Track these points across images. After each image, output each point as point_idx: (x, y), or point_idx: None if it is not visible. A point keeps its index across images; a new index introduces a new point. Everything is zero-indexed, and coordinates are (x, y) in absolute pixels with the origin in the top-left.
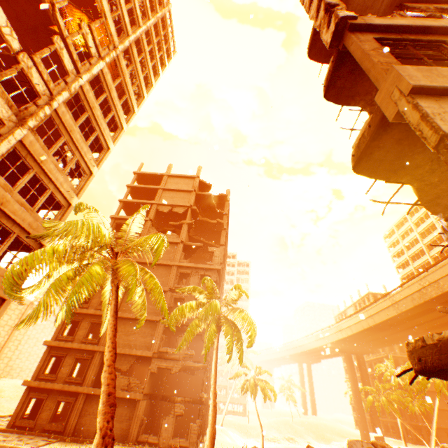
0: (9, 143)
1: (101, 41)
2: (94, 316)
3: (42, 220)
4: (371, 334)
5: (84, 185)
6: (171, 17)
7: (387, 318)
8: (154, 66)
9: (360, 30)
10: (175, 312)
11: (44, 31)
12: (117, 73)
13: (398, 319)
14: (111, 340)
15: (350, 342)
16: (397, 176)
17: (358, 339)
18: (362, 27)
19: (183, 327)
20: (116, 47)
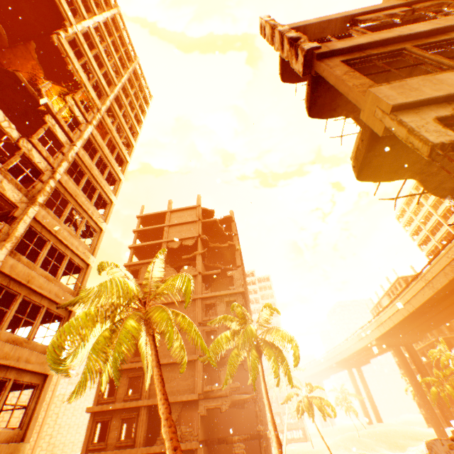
0: (25, 223)
1: (85, 107)
2: (130, 369)
3: (66, 287)
4: (413, 320)
5: (97, 243)
6: (141, 69)
7: (425, 299)
8: (135, 115)
9: (327, 56)
10: (212, 347)
11: (33, 113)
12: (104, 132)
13: (437, 298)
14: (161, 392)
15: (394, 334)
16: (398, 175)
17: (401, 329)
18: (327, 54)
19: (221, 360)
20: (99, 109)
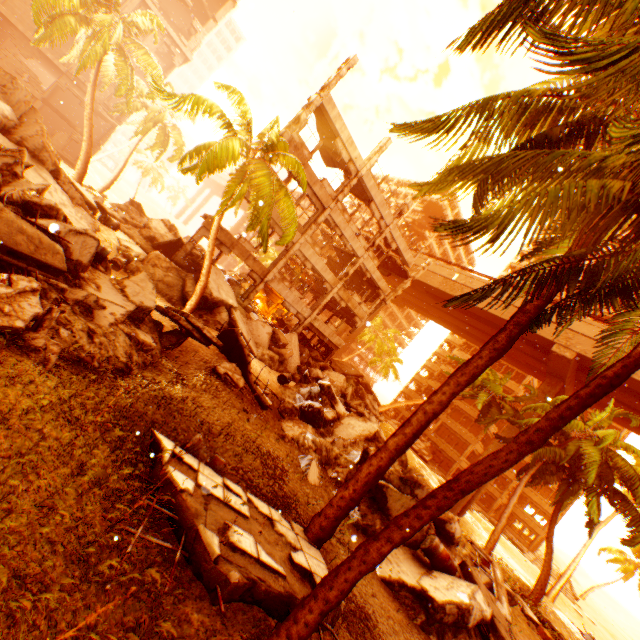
0: None
1: None
2: None
3: None
4: None
5: None
6: None
7: None
8: None
9: None
10: None
11: None
12: None
13: None
14: (92, 102)
15: None
16: None
17: None
18: None
19: None
20: None
